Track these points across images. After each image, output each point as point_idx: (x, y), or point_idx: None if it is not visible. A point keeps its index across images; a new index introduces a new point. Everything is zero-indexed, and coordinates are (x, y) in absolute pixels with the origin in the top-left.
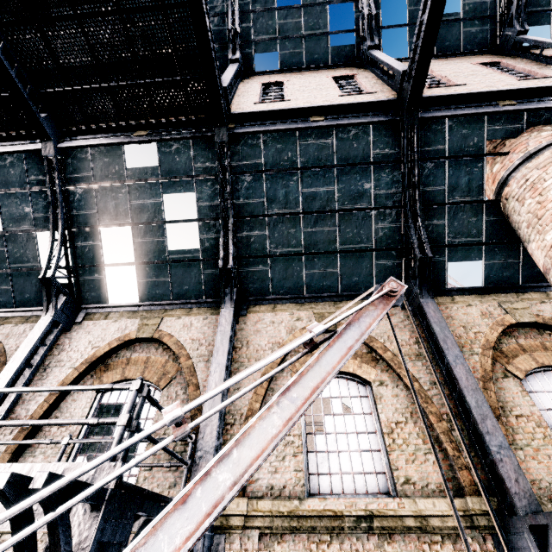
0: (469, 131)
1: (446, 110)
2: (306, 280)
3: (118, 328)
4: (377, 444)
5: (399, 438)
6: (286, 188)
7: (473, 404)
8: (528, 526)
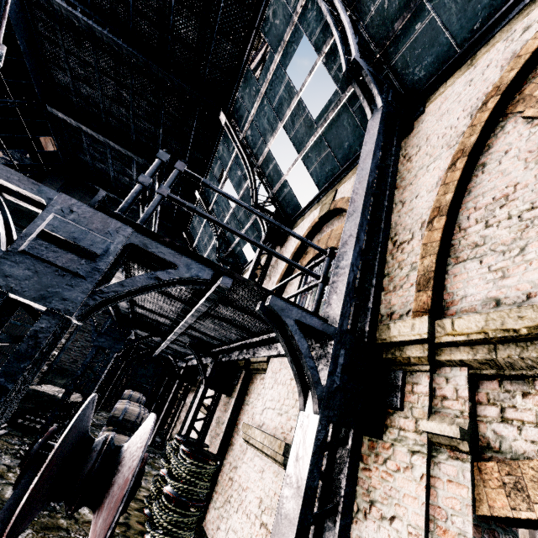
0: None
1: None
2: None
3: (309, 221)
4: None
5: None
6: None
7: None
8: None
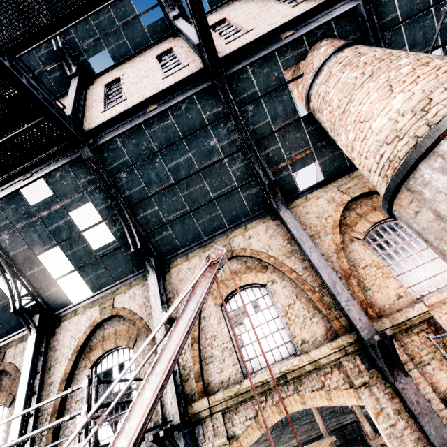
0: (268, 69)
1: (244, 60)
2: (201, 228)
3: (86, 318)
4: (281, 324)
5: (292, 315)
6: (155, 170)
7: (326, 278)
8: (369, 346)
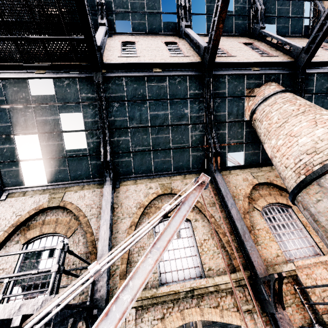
0: (238, 83)
1: (226, 71)
2: (154, 165)
3: (34, 201)
4: (194, 252)
5: (205, 248)
6: (140, 111)
7: (240, 227)
8: (262, 282)
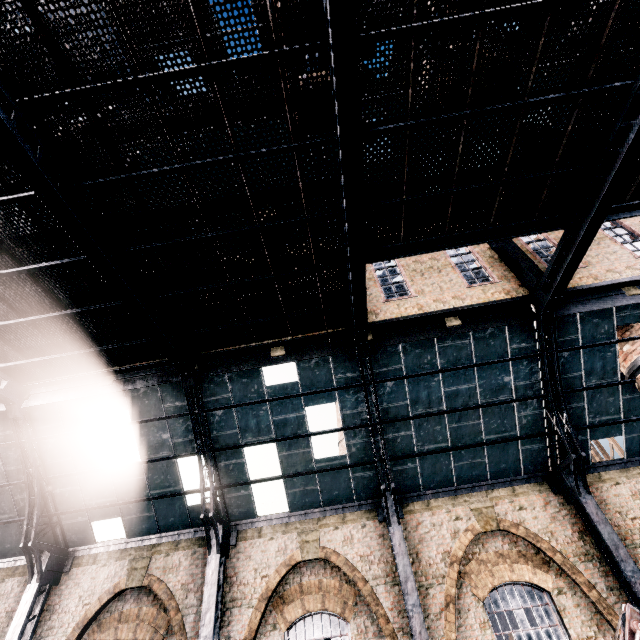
0: (599, 320)
1: (576, 304)
2: (455, 472)
3: (278, 547)
4: None
5: None
6: (428, 389)
7: None
8: None
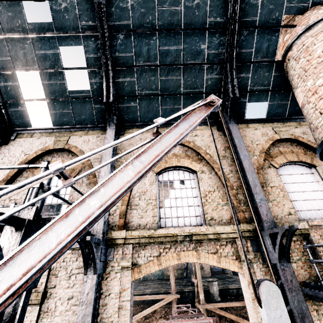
0: (274, 7)
1: None
2: (161, 113)
3: (40, 143)
4: (197, 203)
5: (210, 199)
6: (148, 46)
7: (251, 180)
8: (268, 234)
